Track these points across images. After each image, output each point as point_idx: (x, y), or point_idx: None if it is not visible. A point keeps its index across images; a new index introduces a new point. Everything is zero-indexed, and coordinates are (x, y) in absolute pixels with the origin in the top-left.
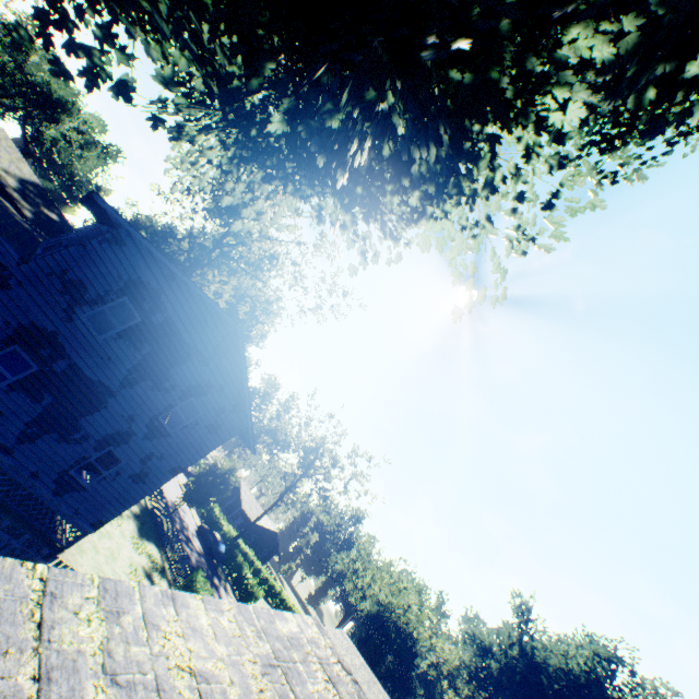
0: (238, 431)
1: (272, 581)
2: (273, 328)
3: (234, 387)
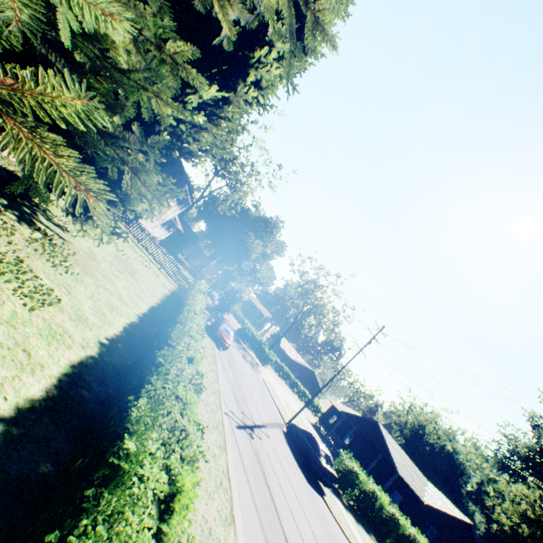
0: (185, 184)
1: (309, 396)
2: (244, 197)
3: (178, 163)
